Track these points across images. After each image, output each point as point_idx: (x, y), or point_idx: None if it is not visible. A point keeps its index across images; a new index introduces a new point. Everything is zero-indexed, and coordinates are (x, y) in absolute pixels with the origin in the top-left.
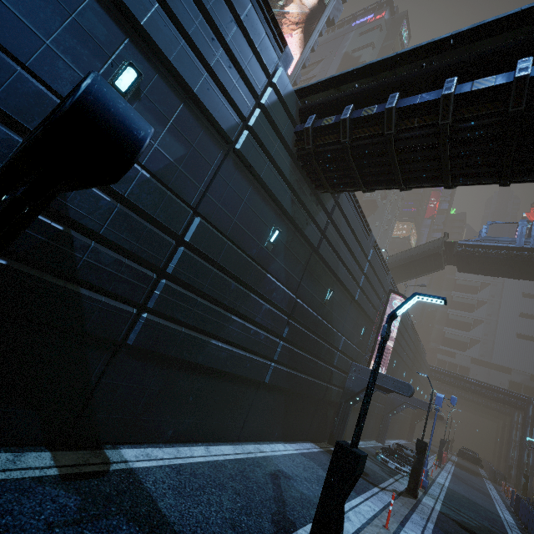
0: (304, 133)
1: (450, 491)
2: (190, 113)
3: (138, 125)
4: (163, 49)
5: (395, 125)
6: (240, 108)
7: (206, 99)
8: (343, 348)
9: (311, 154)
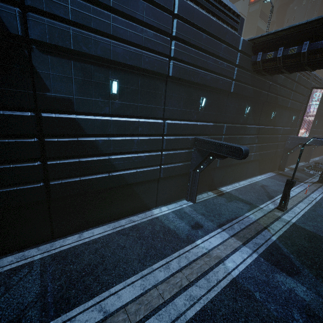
0: (256, 61)
1: None
2: (216, 94)
3: (248, 151)
4: (209, 85)
5: (307, 58)
6: (230, 76)
7: (221, 86)
8: (282, 132)
9: (261, 70)
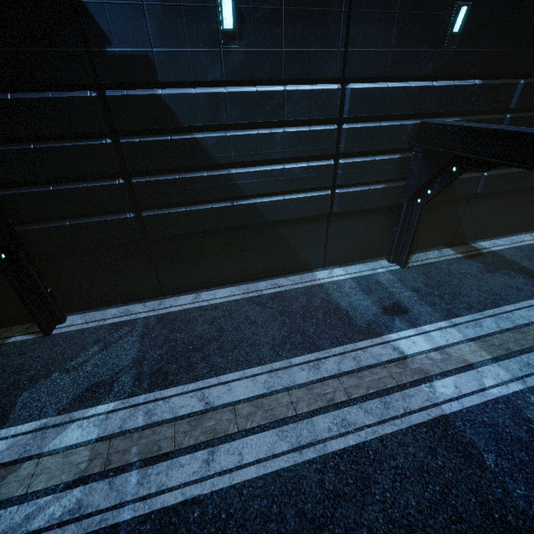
0: None
1: None
2: None
3: None
4: None
5: None
6: None
7: None
8: None
9: None
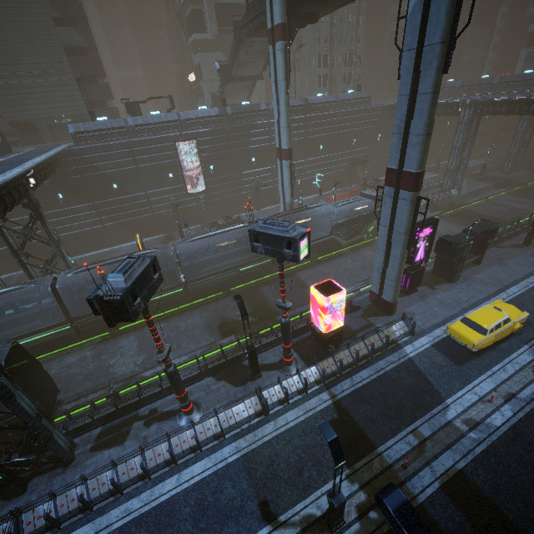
0: None
1: (245, 230)
2: None
3: None
4: None
5: None
6: None
7: None
8: (151, 196)
9: None
